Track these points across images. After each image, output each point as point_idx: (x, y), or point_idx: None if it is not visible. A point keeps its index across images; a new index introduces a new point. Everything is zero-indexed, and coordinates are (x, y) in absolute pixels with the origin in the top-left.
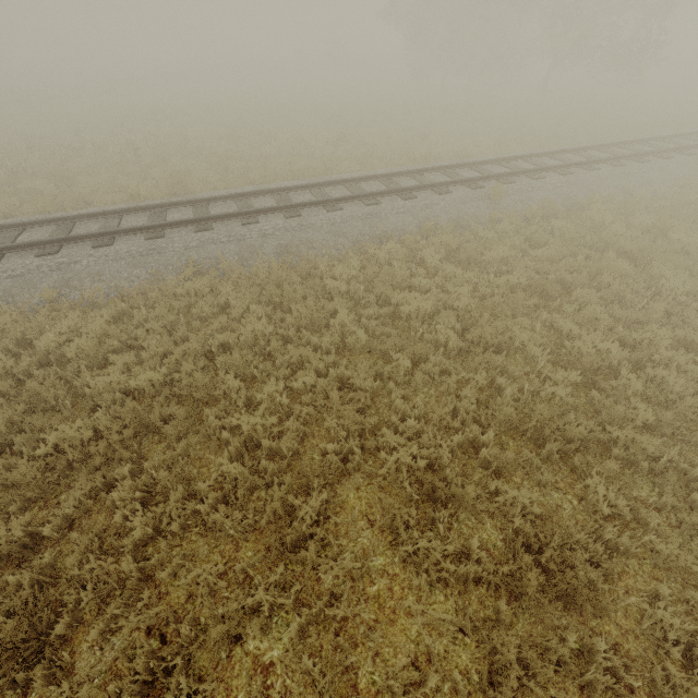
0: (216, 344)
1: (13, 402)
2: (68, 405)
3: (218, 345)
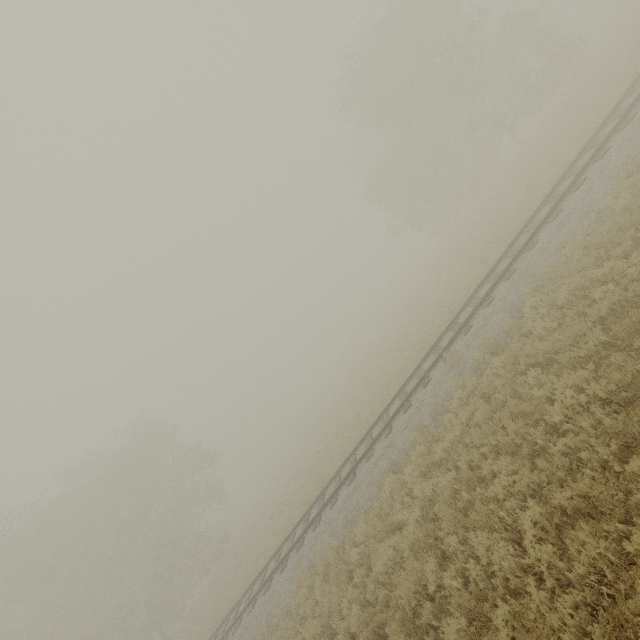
0: None
1: None
2: None
3: None
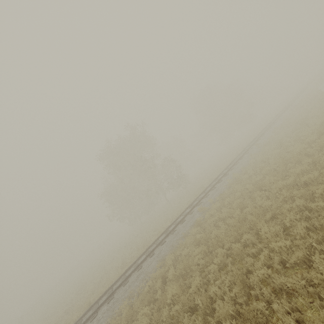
0: None
1: None
2: None
3: None
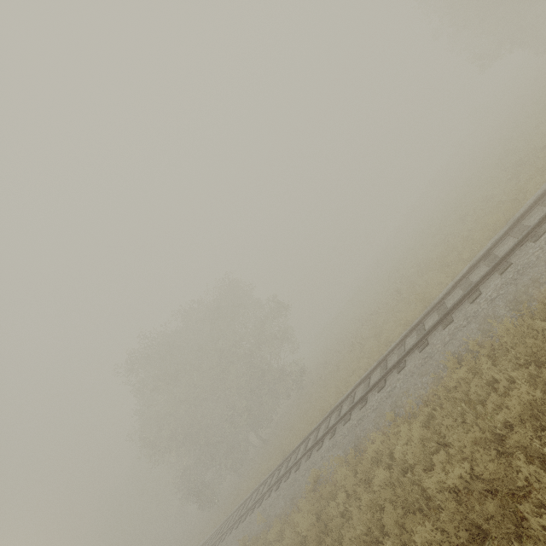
0: (498, 426)
1: (396, 507)
2: (424, 507)
3: (503, 425)
